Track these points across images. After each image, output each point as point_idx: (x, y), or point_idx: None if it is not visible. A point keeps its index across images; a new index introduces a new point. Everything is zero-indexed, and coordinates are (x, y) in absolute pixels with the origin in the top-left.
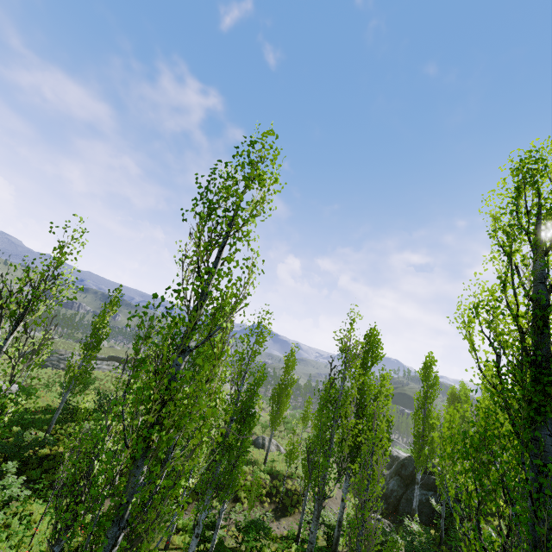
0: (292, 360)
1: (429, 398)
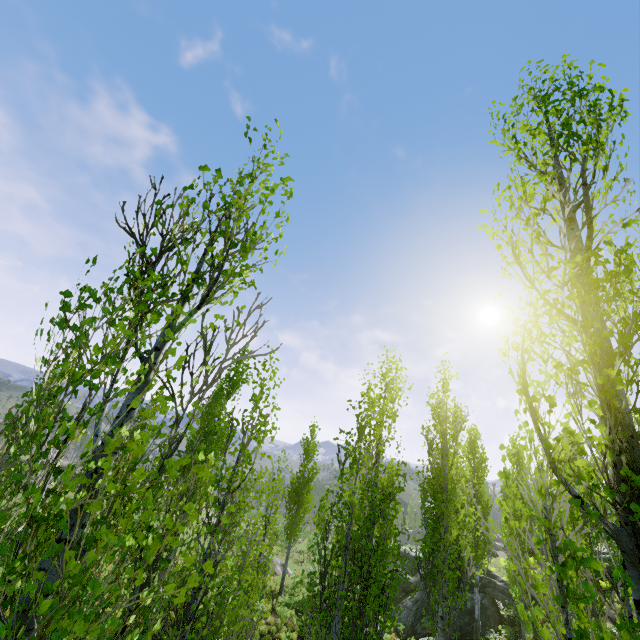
0: (313, 444)
1: (481, 477)
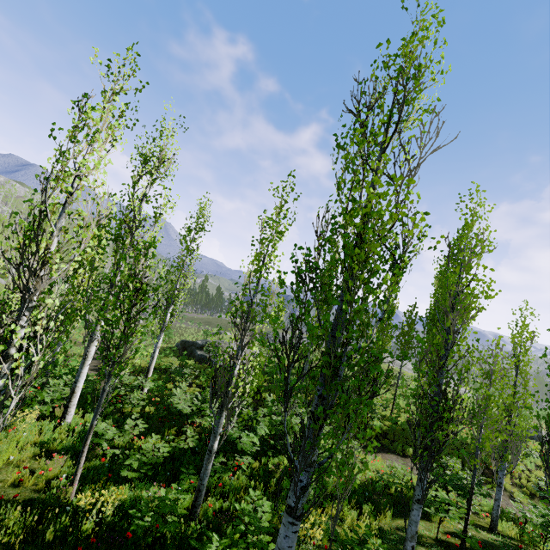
0: None
1: None
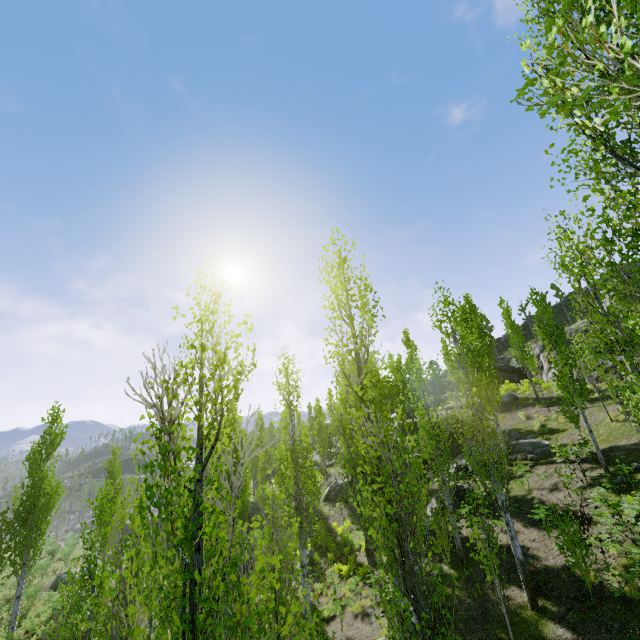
0: (117, 465)
1: None
